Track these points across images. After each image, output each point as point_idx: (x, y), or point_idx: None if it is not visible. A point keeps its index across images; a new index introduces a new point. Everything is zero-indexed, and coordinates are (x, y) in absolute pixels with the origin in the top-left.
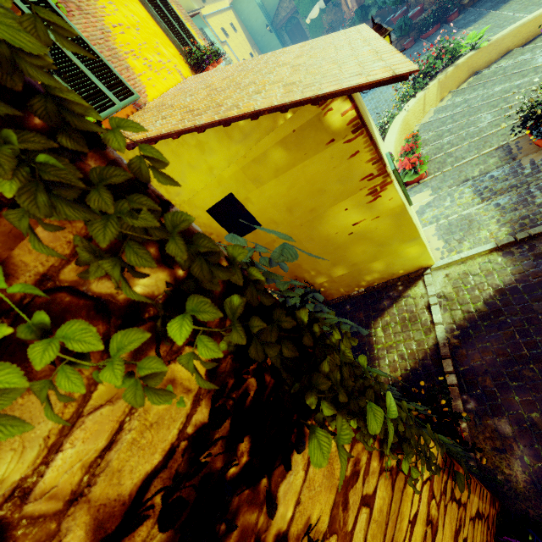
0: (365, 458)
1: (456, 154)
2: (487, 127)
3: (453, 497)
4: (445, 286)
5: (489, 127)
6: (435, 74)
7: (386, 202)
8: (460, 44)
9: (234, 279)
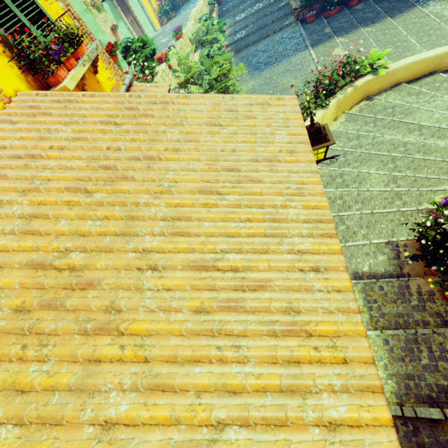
0: None
1: (348, 223)
2: (377, 197)
3: None
4: None
5: (379, 198)
6: (336, 93)
7: None
8: (362, 62)
9: None
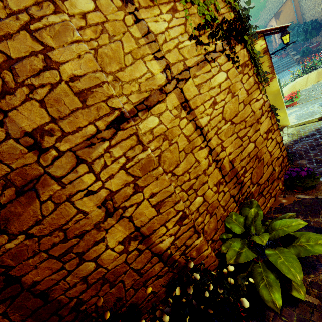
0: (250, 67)
1: (317, 96)
2: None
3: (270, 119)
4: (292, 131)
5: None
6: (316, 68)
7: (271, 87)
8: None
9: (241, 6)
